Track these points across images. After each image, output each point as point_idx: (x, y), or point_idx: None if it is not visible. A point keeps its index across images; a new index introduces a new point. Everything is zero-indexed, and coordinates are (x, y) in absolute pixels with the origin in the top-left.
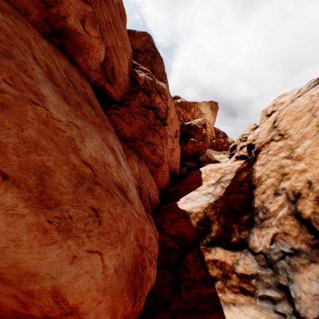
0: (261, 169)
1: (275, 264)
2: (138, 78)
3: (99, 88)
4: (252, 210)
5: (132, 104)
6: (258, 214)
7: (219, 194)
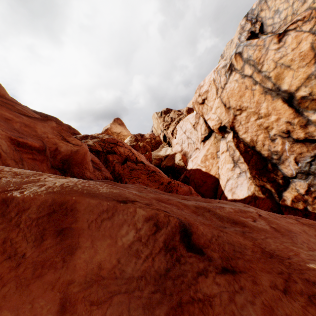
0: (247, 134)
1: (310, 171)
2: (93, 147)
3: None
4: (267, 159)
5: (119, 170)
6: (272, 158)
7: (246, 168)
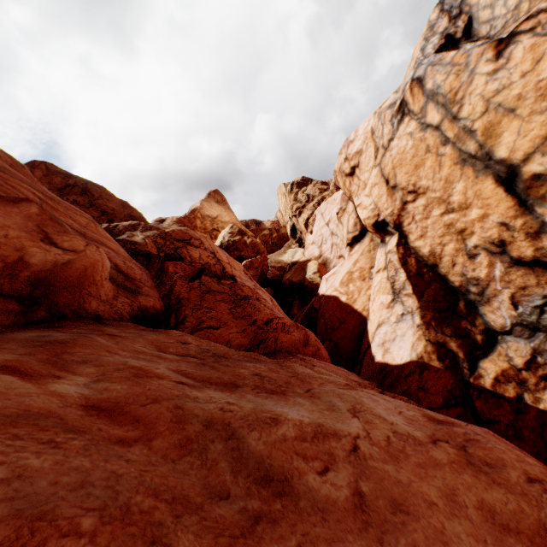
0: (425, 241)
1: (540, 324)
2: (141, 246)
3: (138, 316)
4: (459, 291)
5: (181, 292)
6: (469, 290)
7: (415, 305)
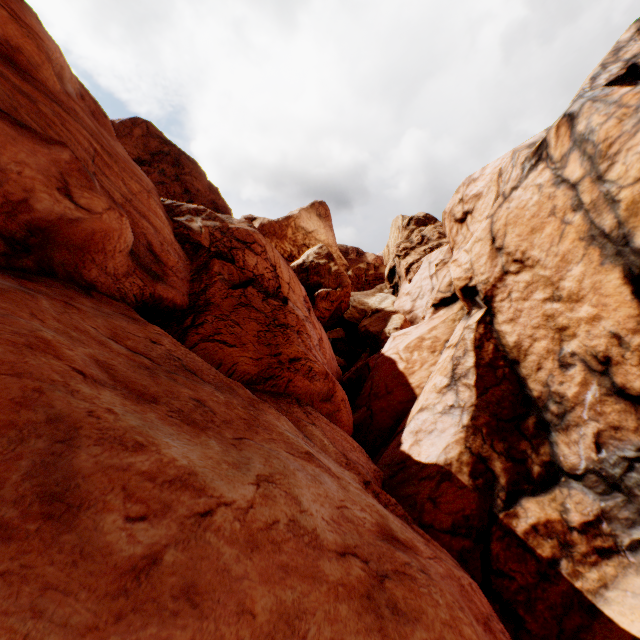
0: (514, 328)
1: (623, 483)
2: (194, 234)
3: (148, 303)
4: (534, 404)
5: (215, 296)
6: (548, 407)
7: (470, 401)
